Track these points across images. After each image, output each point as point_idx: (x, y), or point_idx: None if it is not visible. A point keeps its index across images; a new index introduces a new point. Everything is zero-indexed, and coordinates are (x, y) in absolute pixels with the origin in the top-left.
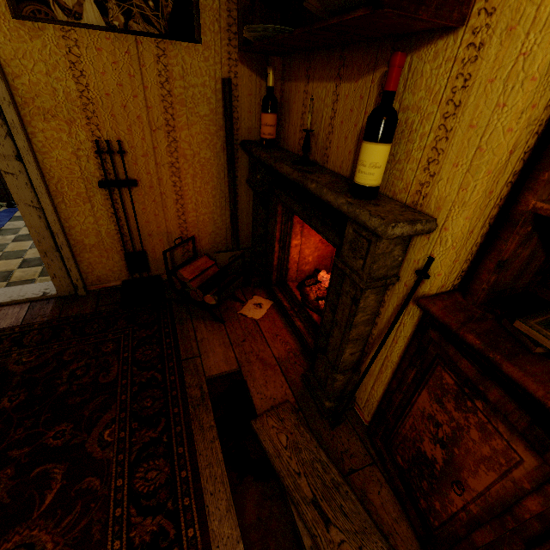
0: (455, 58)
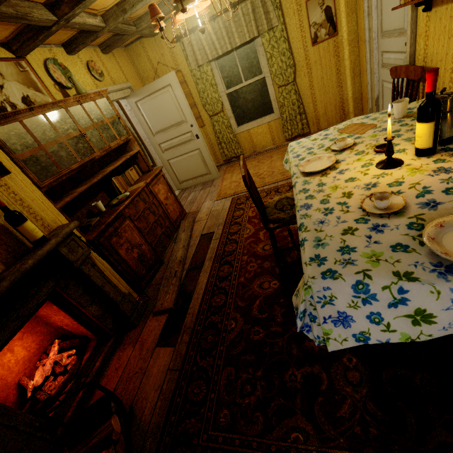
0: (1, 191)
